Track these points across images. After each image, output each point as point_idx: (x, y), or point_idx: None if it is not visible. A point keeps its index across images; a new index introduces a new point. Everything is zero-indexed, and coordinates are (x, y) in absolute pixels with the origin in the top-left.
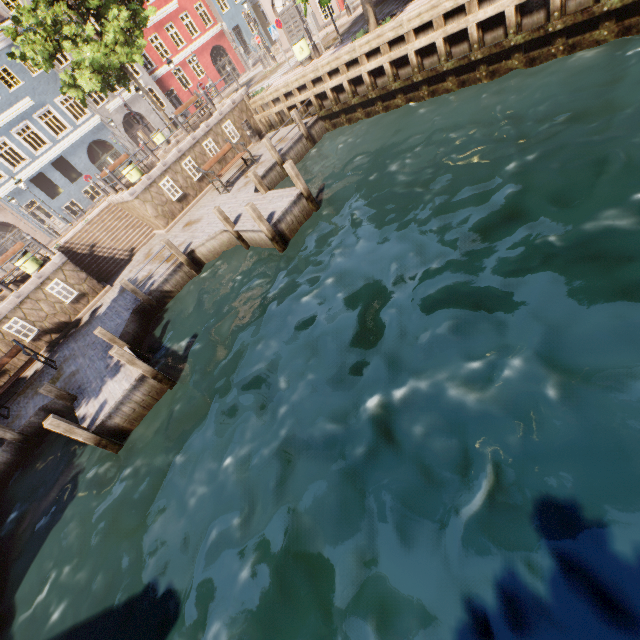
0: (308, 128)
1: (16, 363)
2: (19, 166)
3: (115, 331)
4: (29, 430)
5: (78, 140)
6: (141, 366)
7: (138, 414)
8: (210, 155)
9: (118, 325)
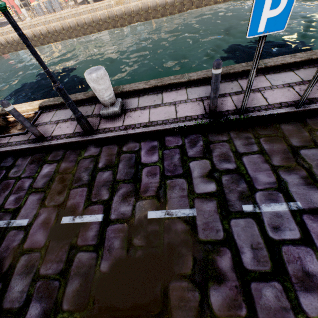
0: None
1: None
2: None
3: None
4: None
5: None
6: None
7: None
8: None
9: None
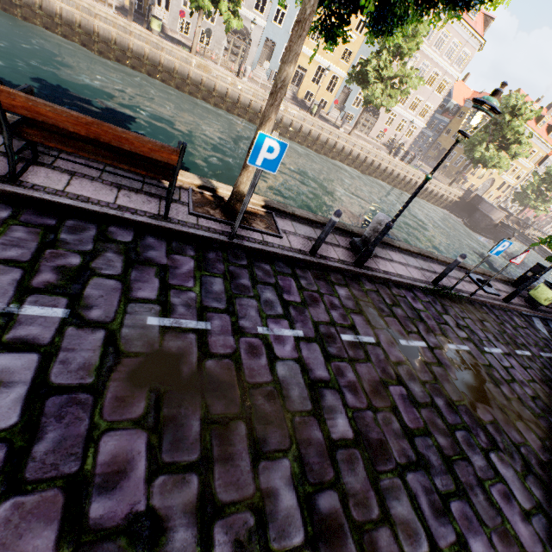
0: None
1: None
2: None
3: None
4: None
5: None
6: None
7: None
8: None
9: None
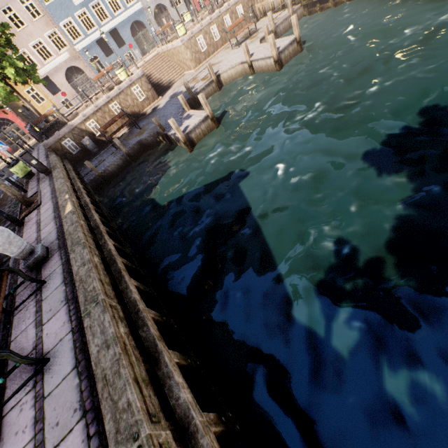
0: (293, 12)
1: (112, 129)
2: (91, 30)
3: (178, 109)
4: (131, 152)
5: (126, 18)
6: (209, 109)
7: (201, 137)
8: (226, 26)
9: (179, 107)
